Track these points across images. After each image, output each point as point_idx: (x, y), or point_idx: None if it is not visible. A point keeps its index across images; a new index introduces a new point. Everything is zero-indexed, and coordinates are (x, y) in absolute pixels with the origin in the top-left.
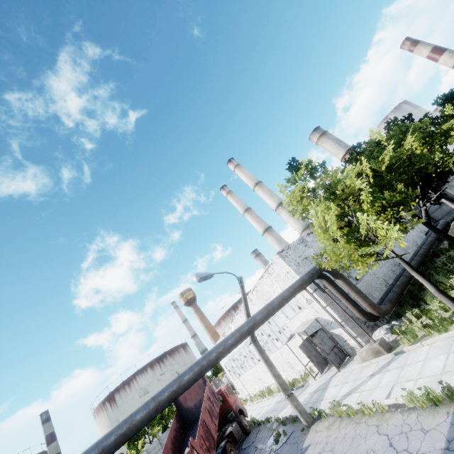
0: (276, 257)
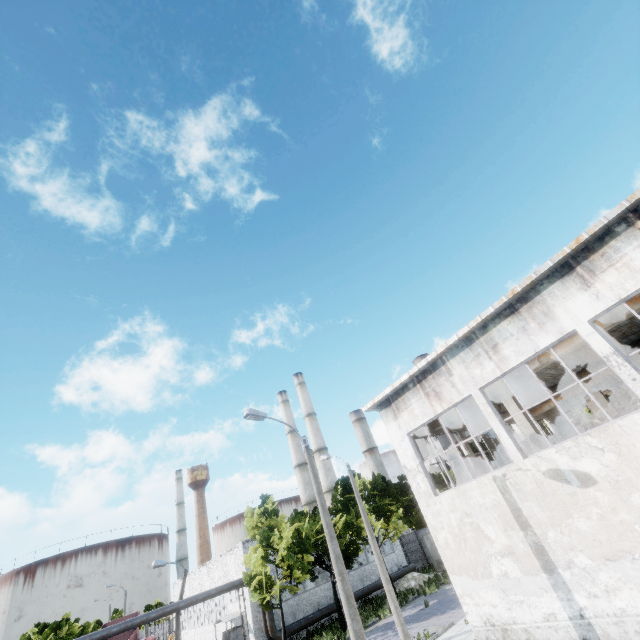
0: (241, 544)
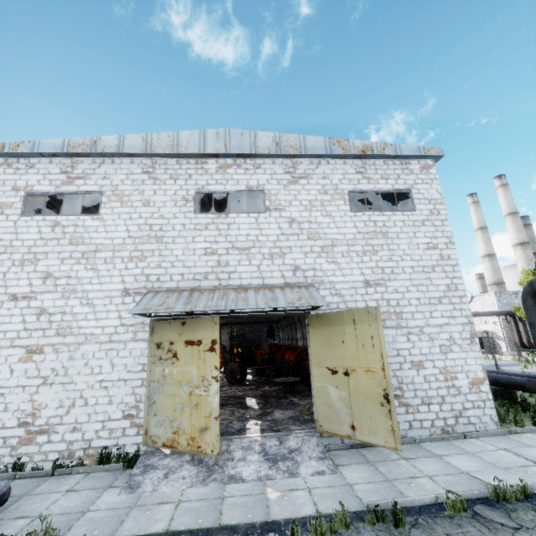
0: (492, 293)
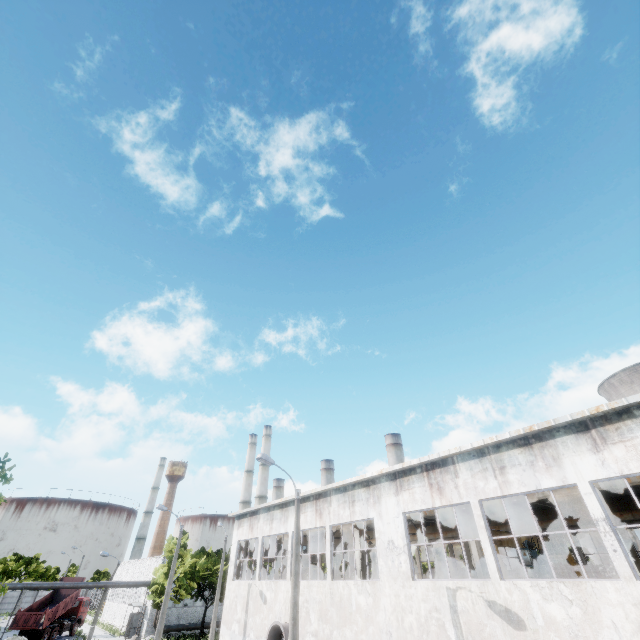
0: (163, 557)
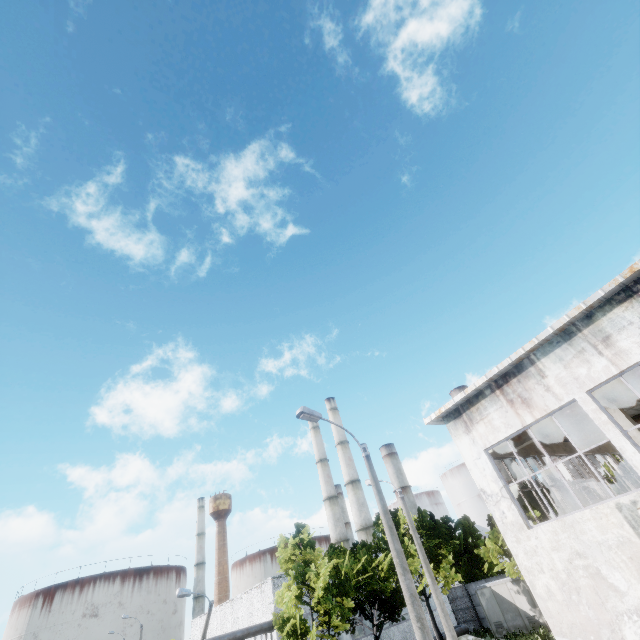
0: (270, 580)
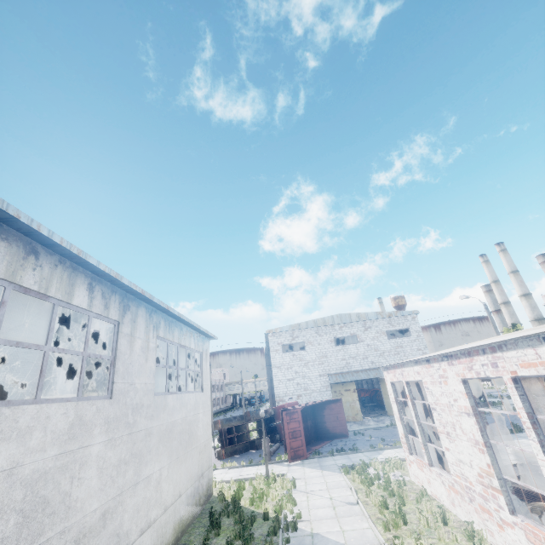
0: None
